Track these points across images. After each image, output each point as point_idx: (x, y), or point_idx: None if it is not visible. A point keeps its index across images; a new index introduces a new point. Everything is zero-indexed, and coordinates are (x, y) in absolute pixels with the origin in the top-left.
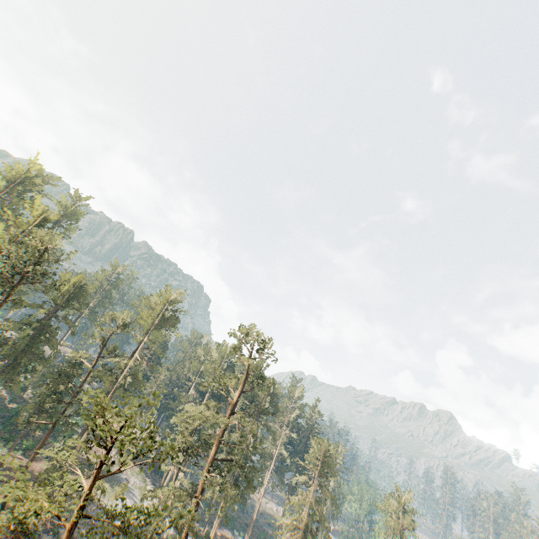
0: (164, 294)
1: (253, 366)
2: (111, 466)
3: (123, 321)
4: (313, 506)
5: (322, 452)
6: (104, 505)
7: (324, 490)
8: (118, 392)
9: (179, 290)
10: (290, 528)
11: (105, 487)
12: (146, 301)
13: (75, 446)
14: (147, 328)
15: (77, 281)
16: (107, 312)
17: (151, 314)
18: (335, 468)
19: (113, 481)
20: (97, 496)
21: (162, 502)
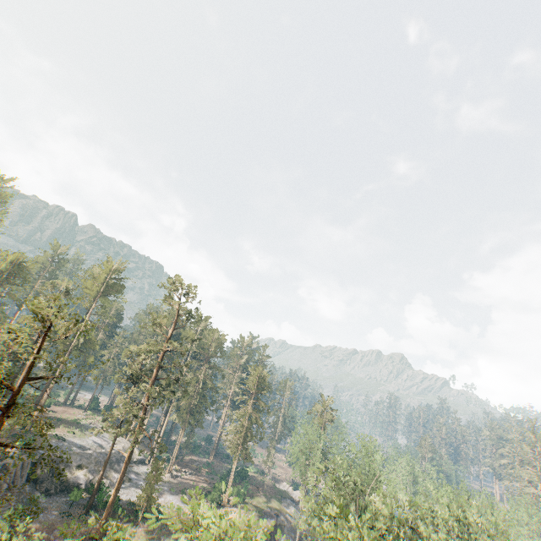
0: (106, 265)
1: (181, 307)
2: (80, 420)
3: (66, 288)
4: (251, 414)
5: (257, 376)
6: (75, 442)
7: (260, 402)
8: (74, 353)
9: (120, 260)
10: (234, 432)
11: (75, 432)
12: (88, 272)
13: (40, 401)
14: (93, 296)
15: (15, 259)
16: (49, 281)
17: (94, 282)
18: (268, 385)
19: (82, 428)
20: (68, 437)
21: (118, 416)
